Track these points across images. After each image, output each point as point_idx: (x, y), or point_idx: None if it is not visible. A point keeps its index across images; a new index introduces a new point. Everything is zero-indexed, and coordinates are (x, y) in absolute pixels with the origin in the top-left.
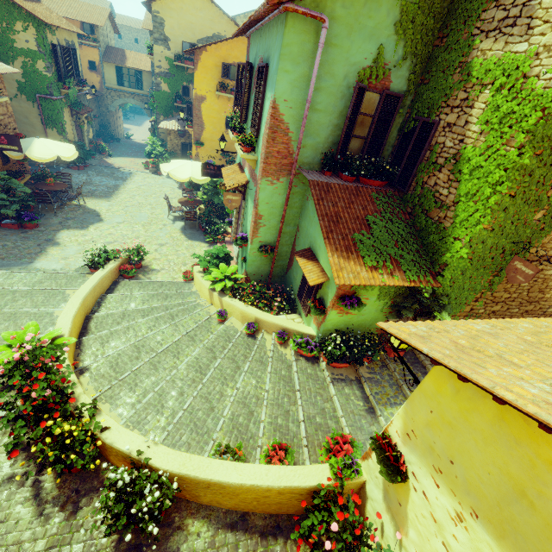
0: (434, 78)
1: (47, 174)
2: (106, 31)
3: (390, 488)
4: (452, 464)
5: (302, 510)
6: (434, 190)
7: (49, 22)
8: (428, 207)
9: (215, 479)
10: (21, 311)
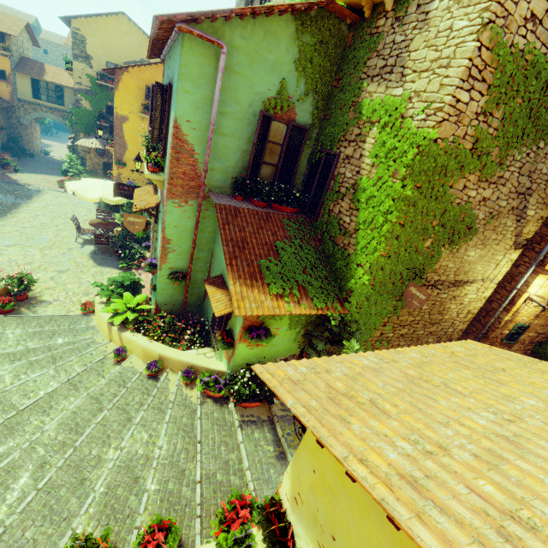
0: (334, 115)
1: None
2: (22, 42)
3: None
4: (334, 540)
5: None
6: (339, 217)
7: None
8: (334, 234)
9: None
10: None
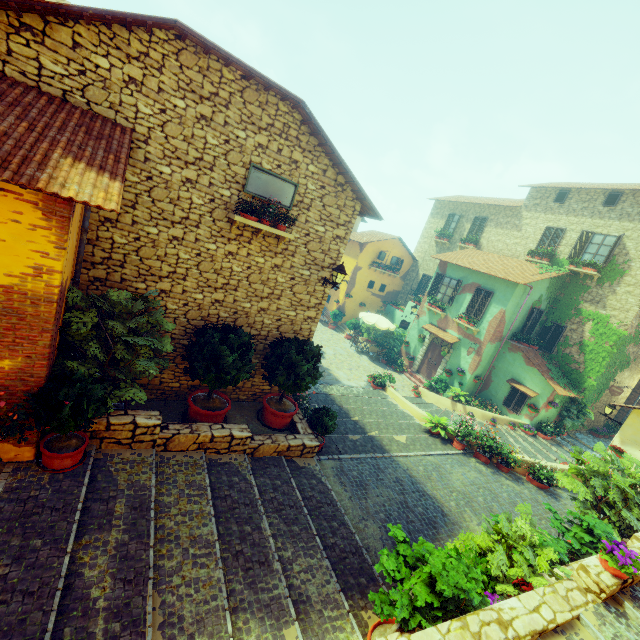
0: (560, 308)
1: None
2: None
3: None
4: None
5: None
6: (569, 355)
7: None
8: (568, 362)
9: (564, 468)
10: (390, 409)
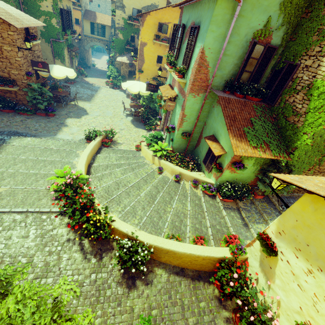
0: (299, 38)
1: (58, 86)
2: (85, 0)
3: (264, 260)
4: (308, 246)
5: (212, 269)
6: (292, 105)
7: None
8: (287, 114)
9: (171, 249)
10: (56, 160)
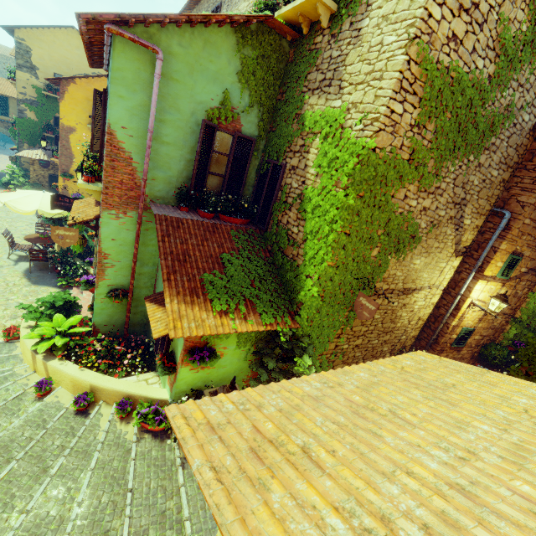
0: (279, 127)
1: None
2: None
3: None
4: None
5: None
6: (287, 228)
7: None
8: (283, 245)
9: None
10: None
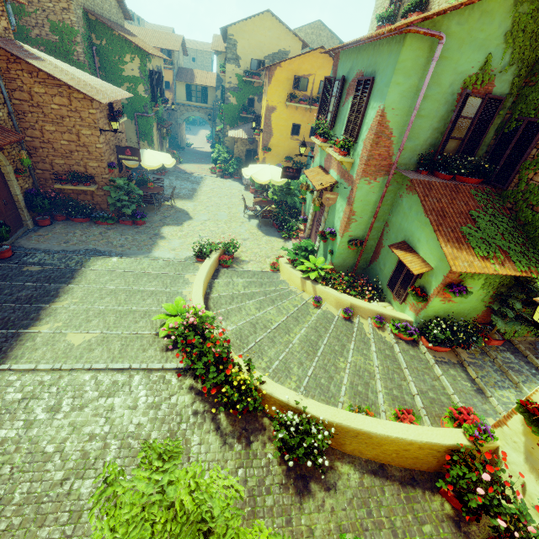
0: None
1: (147, 179)
2: (178, 54)
3: (535, 450)
4: None
5: (434, 467)
6: None
7: (151, 53)
8: (535, 202)
9: (364, 429)
10: (158, 290)
